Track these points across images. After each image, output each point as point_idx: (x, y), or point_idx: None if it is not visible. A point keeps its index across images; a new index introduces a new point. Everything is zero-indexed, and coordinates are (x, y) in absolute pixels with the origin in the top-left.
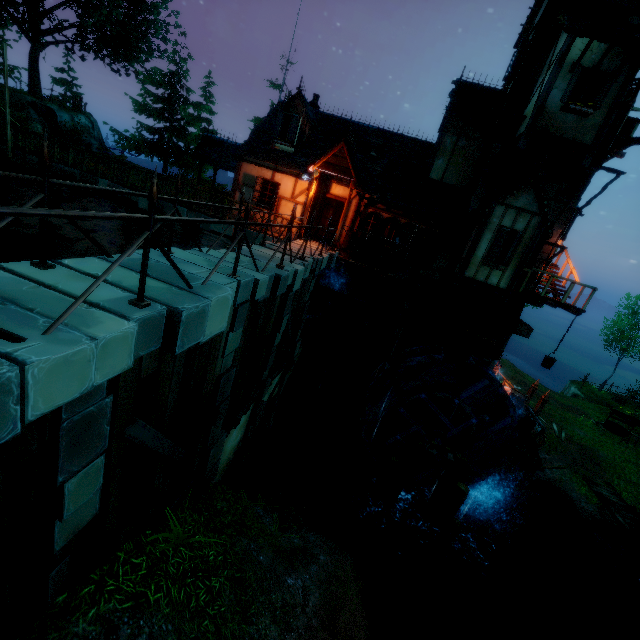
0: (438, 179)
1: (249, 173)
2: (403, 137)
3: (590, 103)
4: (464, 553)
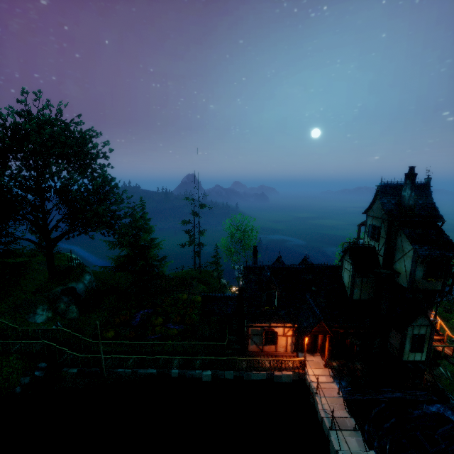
0: (357, 298)
1: (254, 328)
2: (320, 267)
3: (438, 279)
4: None
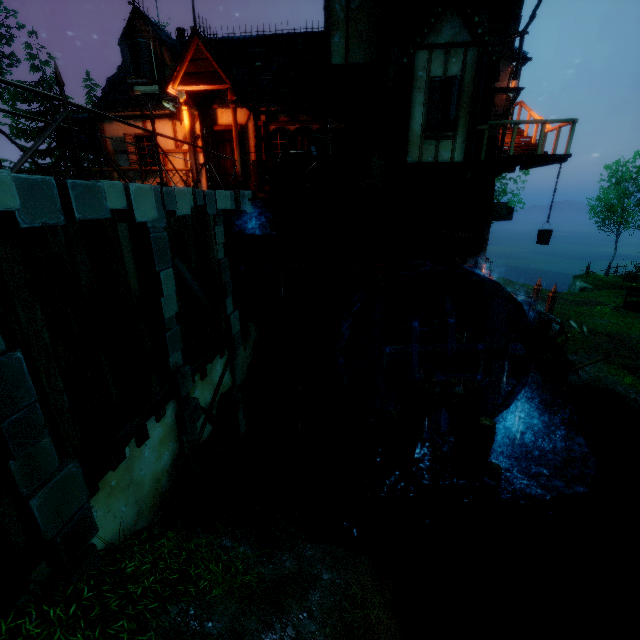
0: (342, 63)
1: (116, 135)
2: (290, 36)
3: None
4: (515, 497)
